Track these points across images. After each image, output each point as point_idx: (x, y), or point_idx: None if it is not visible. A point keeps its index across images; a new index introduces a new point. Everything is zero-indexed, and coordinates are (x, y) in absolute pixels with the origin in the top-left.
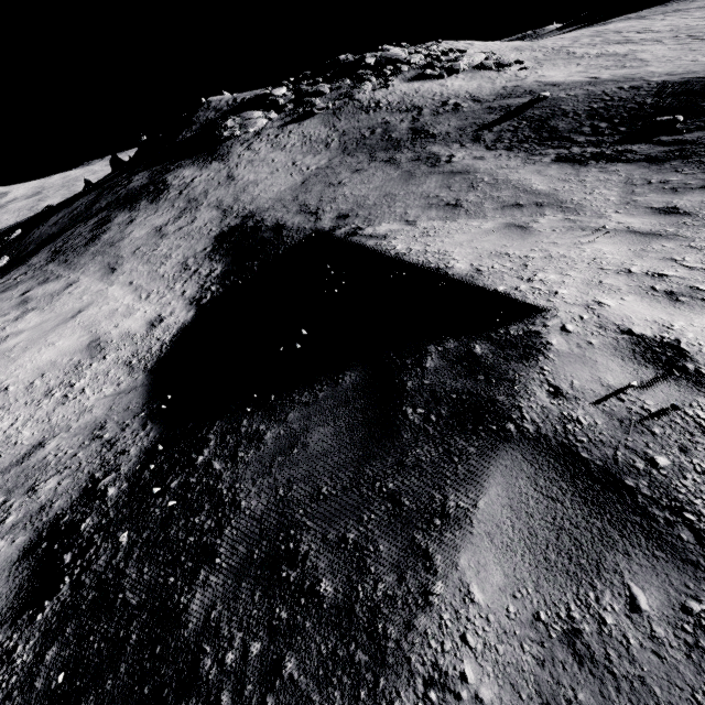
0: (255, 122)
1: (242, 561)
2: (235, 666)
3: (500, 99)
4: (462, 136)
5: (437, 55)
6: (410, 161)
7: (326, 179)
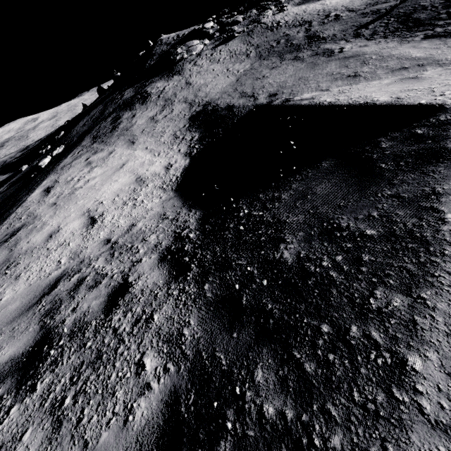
0: (196, 48)
1: (305, 237)
2: (331, 265)
3: (370, 6)
4: (345, 35)
5: None
6: (310, 56)
7: (253, 75)
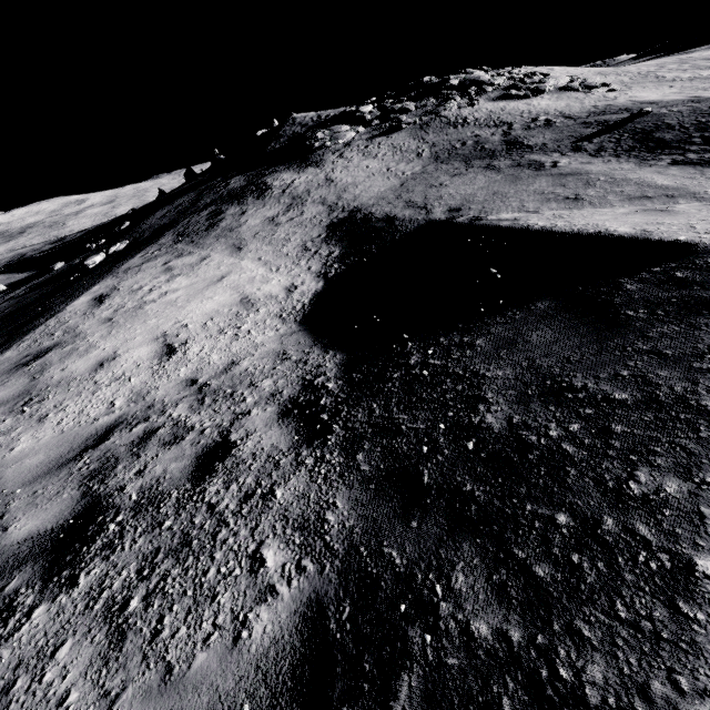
0: (344, 135)
1: (518, 397)
2: (563, 436)
3: (594, 116)
4: (560, 146)
5: (520, 78)
6: (510, 167)
7: (425, 181)
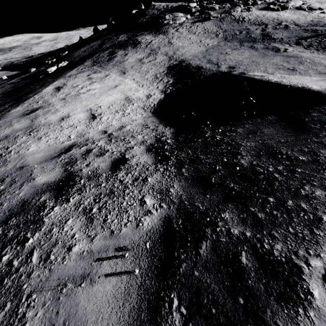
0: (180, 18)
1: (256, 154)
2: (274, 170)
3: (311, 26)
4: (290, 41)
5: None
6: (263, 48)
7: (219, 50)
